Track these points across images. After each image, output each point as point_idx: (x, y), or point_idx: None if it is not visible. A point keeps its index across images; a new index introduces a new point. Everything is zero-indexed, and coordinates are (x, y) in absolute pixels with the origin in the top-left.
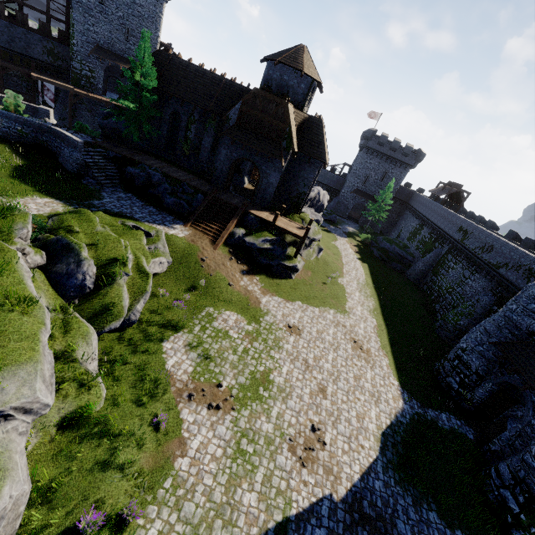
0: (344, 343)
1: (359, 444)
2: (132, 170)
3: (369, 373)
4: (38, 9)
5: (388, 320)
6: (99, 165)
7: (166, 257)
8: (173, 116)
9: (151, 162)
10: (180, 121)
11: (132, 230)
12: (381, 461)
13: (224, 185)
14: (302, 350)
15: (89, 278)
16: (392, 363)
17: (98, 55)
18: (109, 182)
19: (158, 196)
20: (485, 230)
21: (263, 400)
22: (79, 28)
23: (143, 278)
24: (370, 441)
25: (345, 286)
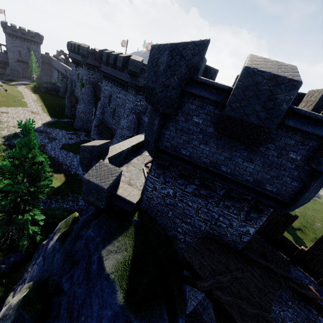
0: (28, 113)
1: (35, 125)
2: None
3: (39, 116)
4: None
5: (47, 107)
6: None
7: None
8: None
9: None
10: None
11: None
12: (43, 126)
13: None
14: (10, 116)
15: None
16: (48, 114)
17: None
18: None
19: None
20: (69, 68)
21: (0, 123)
22: None
23: None
24: (39, 124)
25: (26, 101)
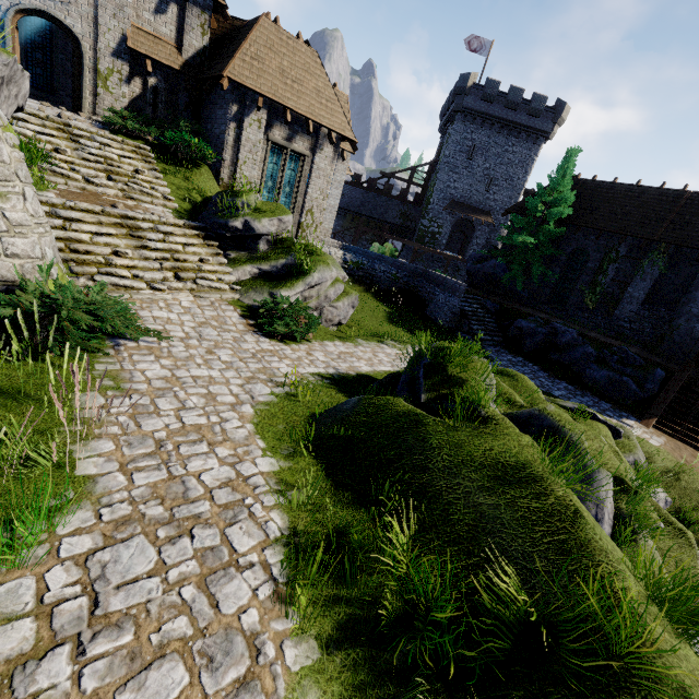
0: None
1: None
2: (524, 324)
3: None
4: (403, 179)
5: None
6: (477, 316)
7: (662, 489)
8: (572, 256)
9: (543, 316)
10: (587, 261)
11: (580, 417)
12: None
13: (691, 359)
14: None
15: (605, 517)
16: None
17: (451, 210)
18: (489, 339)
19: (568, 364)
20: None
21: None
22: (440, 186)
23: (677, 540)
24: None
25: None
